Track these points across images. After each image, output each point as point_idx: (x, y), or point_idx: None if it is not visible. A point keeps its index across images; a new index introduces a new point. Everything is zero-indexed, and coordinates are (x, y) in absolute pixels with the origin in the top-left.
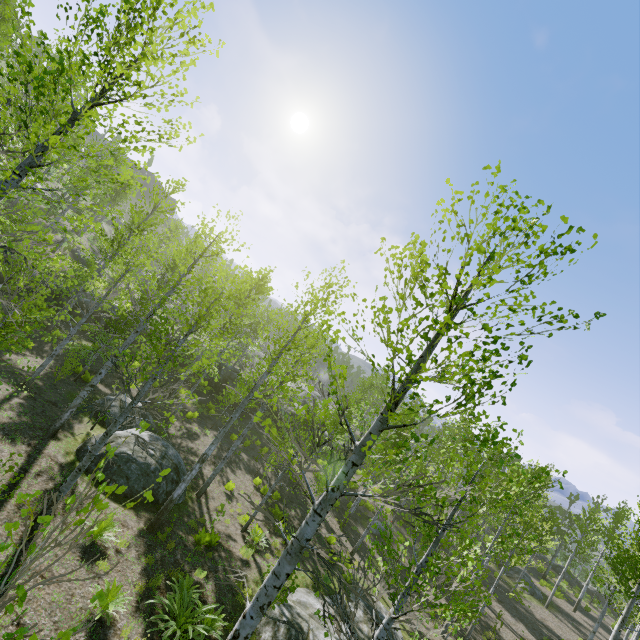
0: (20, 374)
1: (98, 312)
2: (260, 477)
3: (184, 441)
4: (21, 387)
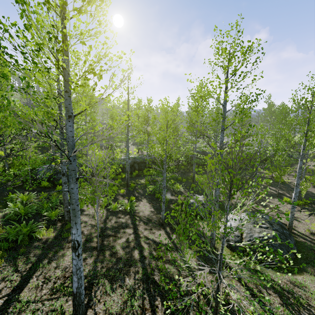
0: (151, 218)
1: (132, 164)
2: (279, 196)
3: (230, 201)
4: (162, 226)
